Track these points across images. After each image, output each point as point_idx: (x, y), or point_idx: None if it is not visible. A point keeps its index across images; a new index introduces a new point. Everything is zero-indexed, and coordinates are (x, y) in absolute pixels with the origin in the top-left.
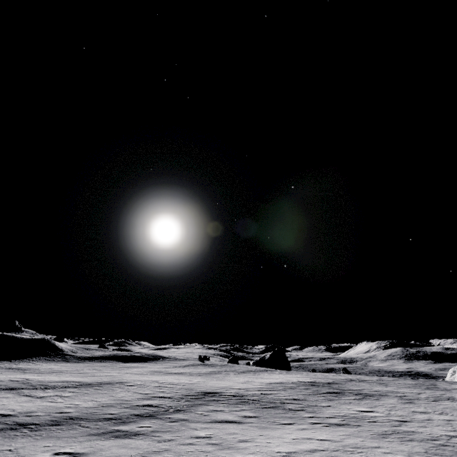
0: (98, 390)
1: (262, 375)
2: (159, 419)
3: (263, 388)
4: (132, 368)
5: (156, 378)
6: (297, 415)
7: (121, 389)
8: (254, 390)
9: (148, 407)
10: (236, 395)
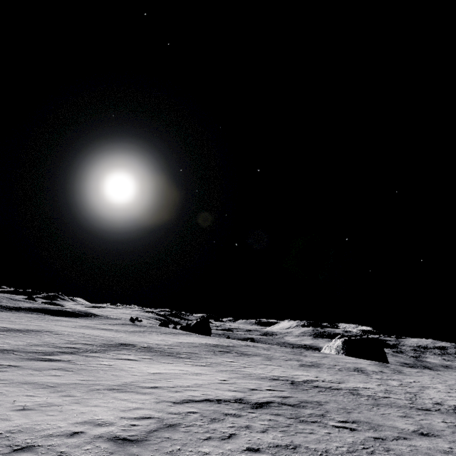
0: (27, 335)
1: (180, 337)
2: (77, 355)
3: (173, 344)
4: (61, 321)
5: (83, 331)
6: (181, 360)
7: (48, 336)
8: (164, 345)
9: (70, 348)
10: (147, 347)
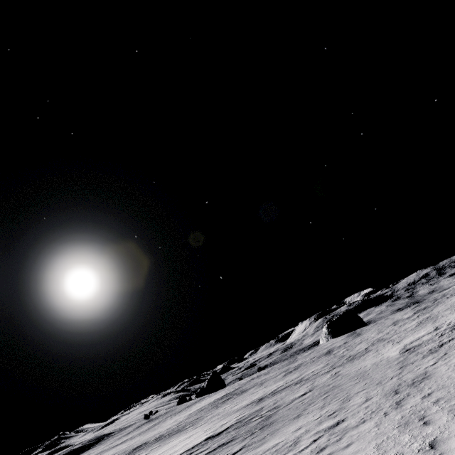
0: None
1: (192, 407)
2: None
3: (183, 420)
4: None
5: None
6: (185, 431)
7: None
8: (174, 426)
9: None
10: (158, 437)
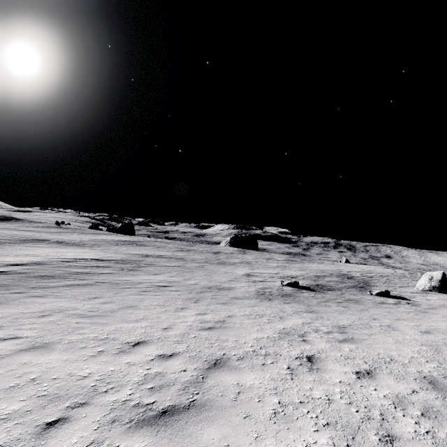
0: None
1: (99, 236)
2: None
3: (86, 240)
4: None
5: (3, 232)
6: (83, 247)
7: None
8: (77, 241)
9: None
10: (60, 241)
